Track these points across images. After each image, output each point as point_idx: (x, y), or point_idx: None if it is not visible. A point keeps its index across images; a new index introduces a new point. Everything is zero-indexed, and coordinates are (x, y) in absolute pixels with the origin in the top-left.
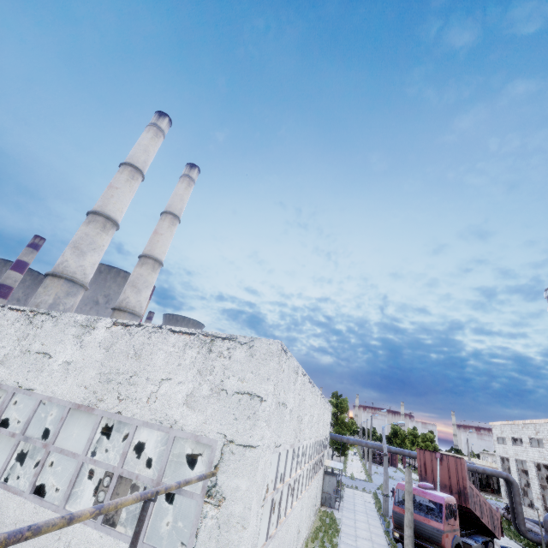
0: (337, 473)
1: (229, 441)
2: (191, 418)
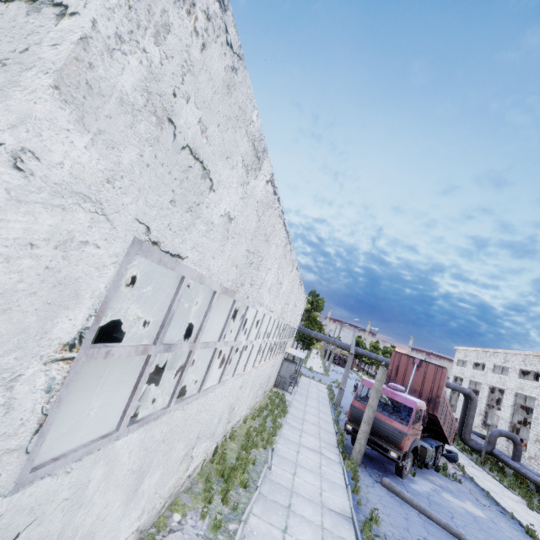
0: (298, 364)
1: None
2: None
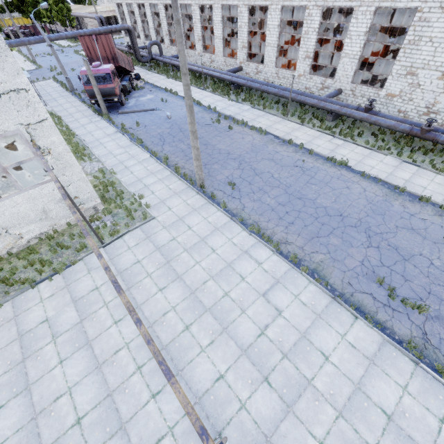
0: None
1: (28, 125)
2: None
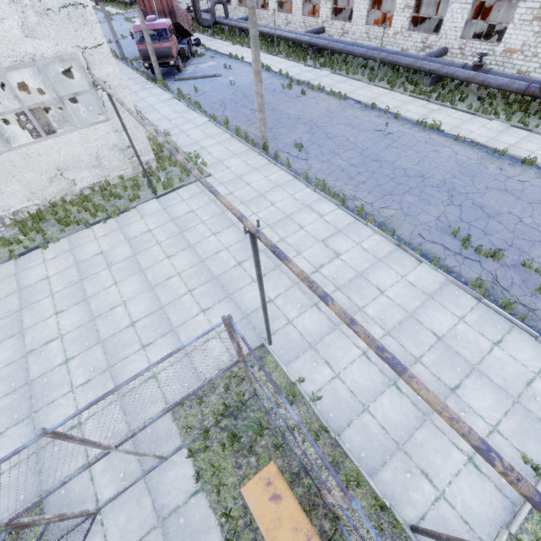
0: None
1: (84, 49)
2: (43, 46)
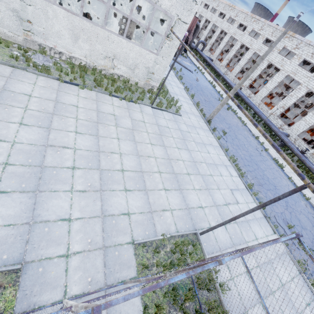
0: None
1: (179, 19)
2: (165, 2)
